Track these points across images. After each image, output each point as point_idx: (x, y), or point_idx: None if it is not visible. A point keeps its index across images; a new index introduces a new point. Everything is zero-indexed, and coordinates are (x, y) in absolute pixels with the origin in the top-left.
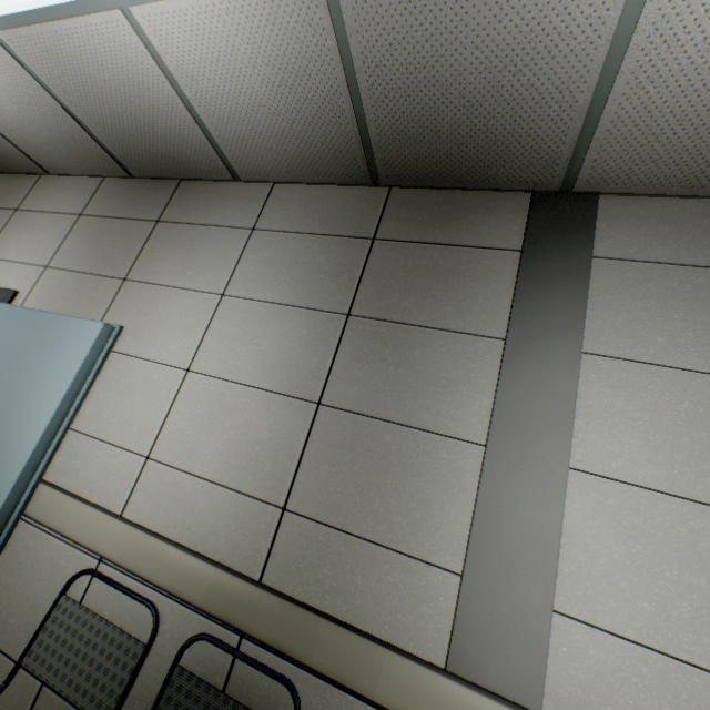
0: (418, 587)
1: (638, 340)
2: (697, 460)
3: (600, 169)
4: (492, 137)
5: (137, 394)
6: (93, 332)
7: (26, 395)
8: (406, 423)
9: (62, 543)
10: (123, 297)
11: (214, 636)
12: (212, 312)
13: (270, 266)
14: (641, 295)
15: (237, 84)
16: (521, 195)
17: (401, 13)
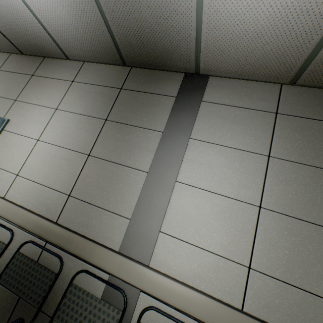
0: (115, 224)
1: (211, 134)
2: (221, 179)
3: (207, 64)
4: (164, 47)
5: (15, 149)
6: None
7: None
8: (121, 163)
9: None
10: (14, 108)
11: (34, 241)
12: (51, 116)
13: (77, 98)
14: (216, 117)
15: (58, 14)
16: (181, 74)
17: None
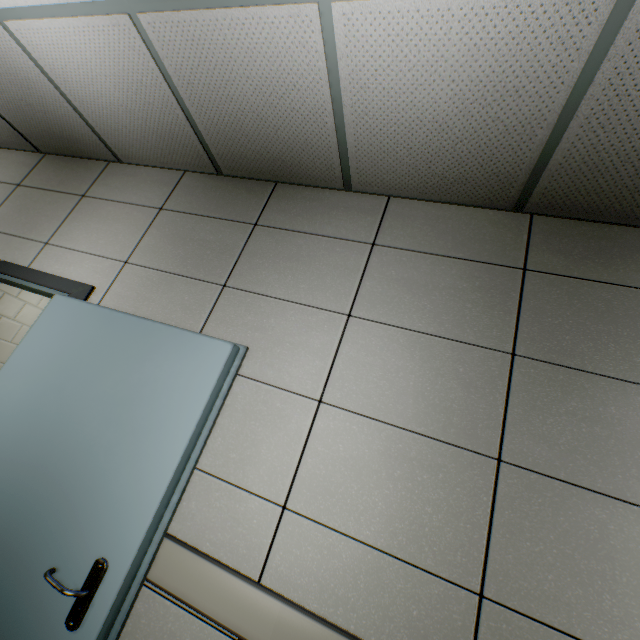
0: None
1: None
2: None
3: None
4: None
5: (257, 424)
6: (219, 353)
7: (136, 422)
8: (620, 496)
9: (182, 611)
10: (225, 306)
11: None
12: (339, 334)
13: (401, 288)
14: None
15: (417, 97)
16: None
17: None
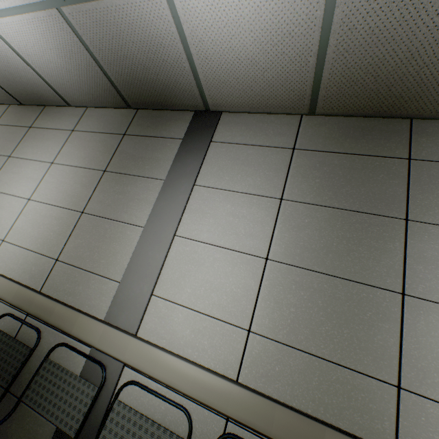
0: (104, 289)
1: (219, 179)
2: (225, 230)
3: (214, 99)
4: (163, 83)
5: (4, 211)
6: None
7: None
8: (117, 219)
9: None
10: (7, 165)
11: (12, 313)
12: (46, 171)
13: (76, 149)
14: (226, 159)
15: (48, 57)
16: (192, 113)
17: (96, 27)
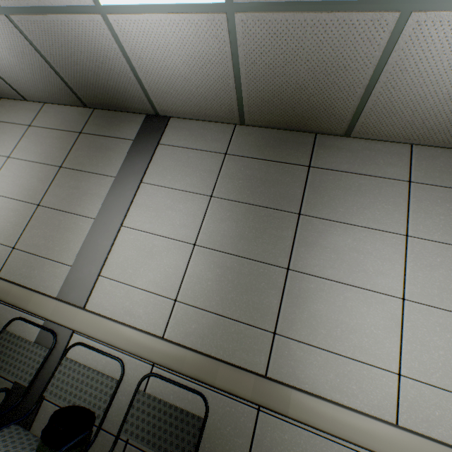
0: (57, 272)
1: (163, 177)
2: (164, 221)
3: (161, 106)
4: (114, 89)
5: None
6: None
7: None
8: (71, 212)
9: None
10: None
11: None
12: (2, 165)
13: (33, 144)
14: (170, 160)
15: None
16: (144, 116)
17: (45, 35)
